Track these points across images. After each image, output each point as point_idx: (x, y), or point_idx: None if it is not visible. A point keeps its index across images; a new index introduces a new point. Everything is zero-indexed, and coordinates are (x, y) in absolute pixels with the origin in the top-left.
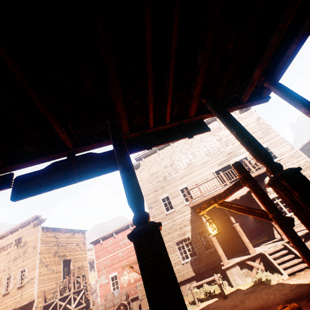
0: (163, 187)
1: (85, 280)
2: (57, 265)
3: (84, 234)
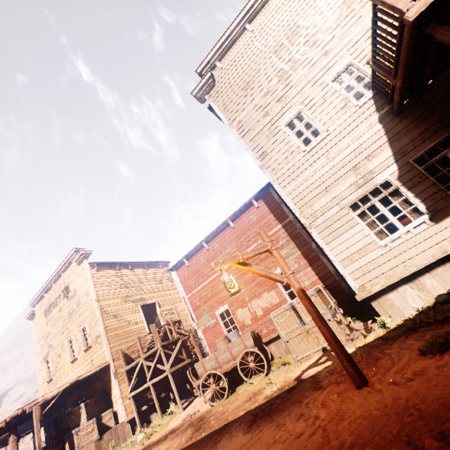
0: (284, 98)
1: (178, 326)
2: (134, 314)
3: (166, 268)
